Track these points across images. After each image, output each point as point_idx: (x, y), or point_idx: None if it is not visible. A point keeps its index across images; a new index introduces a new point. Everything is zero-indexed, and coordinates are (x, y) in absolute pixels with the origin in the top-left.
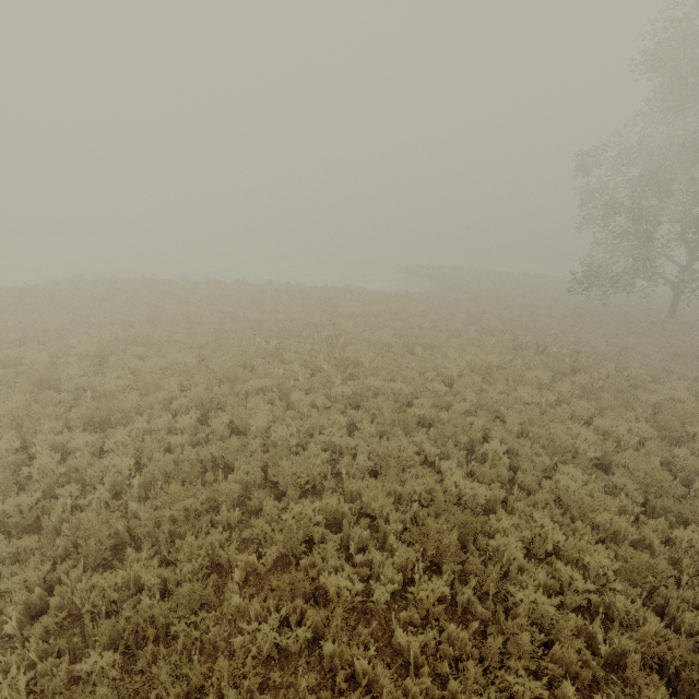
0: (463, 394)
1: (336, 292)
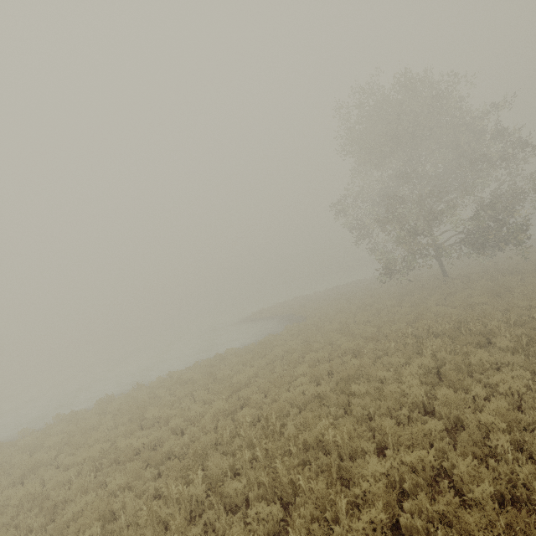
0: (466, 420)
1: (212, 363)
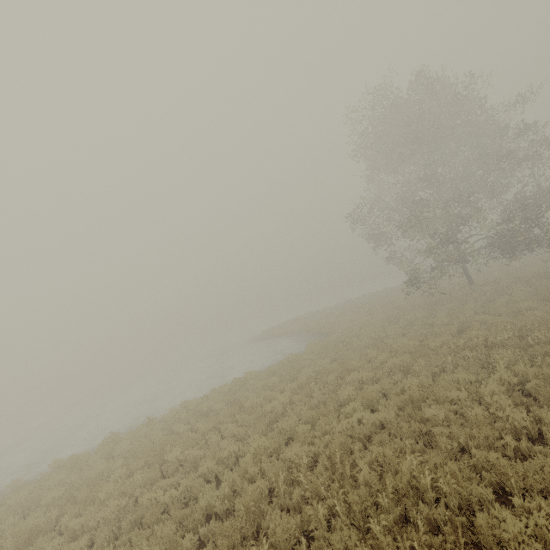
0: None
1: (233, 390)
